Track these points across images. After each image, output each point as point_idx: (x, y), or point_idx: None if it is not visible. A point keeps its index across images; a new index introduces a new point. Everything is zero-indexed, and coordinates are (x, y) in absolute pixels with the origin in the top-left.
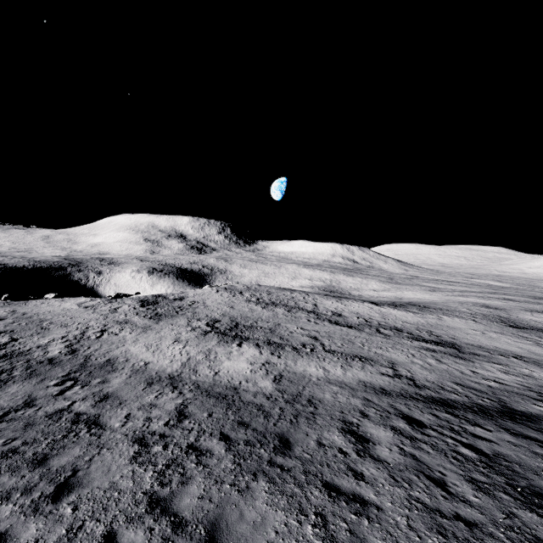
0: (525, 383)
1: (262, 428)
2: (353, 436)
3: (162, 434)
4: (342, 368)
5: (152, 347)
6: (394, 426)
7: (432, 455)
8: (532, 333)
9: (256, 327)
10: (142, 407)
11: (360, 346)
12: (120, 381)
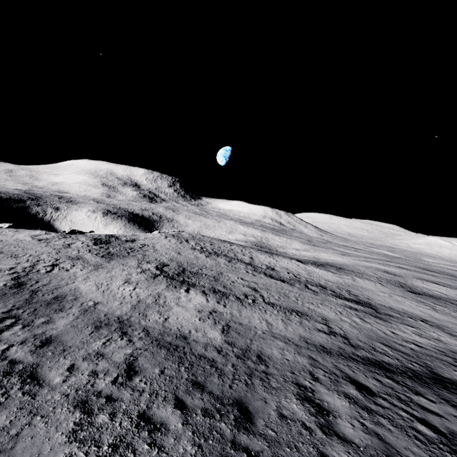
0: (438, 347)
1: (218, 391)
2: (311, 405)
3: (109, 397)
4: (283, 322)
5: (102, 286)
6: (347, 392)
7: (394, 433)
8: (427, 299)
9: (201, 274)
10: (87, 357)
11: (294, 300)
12: (66, 322)
